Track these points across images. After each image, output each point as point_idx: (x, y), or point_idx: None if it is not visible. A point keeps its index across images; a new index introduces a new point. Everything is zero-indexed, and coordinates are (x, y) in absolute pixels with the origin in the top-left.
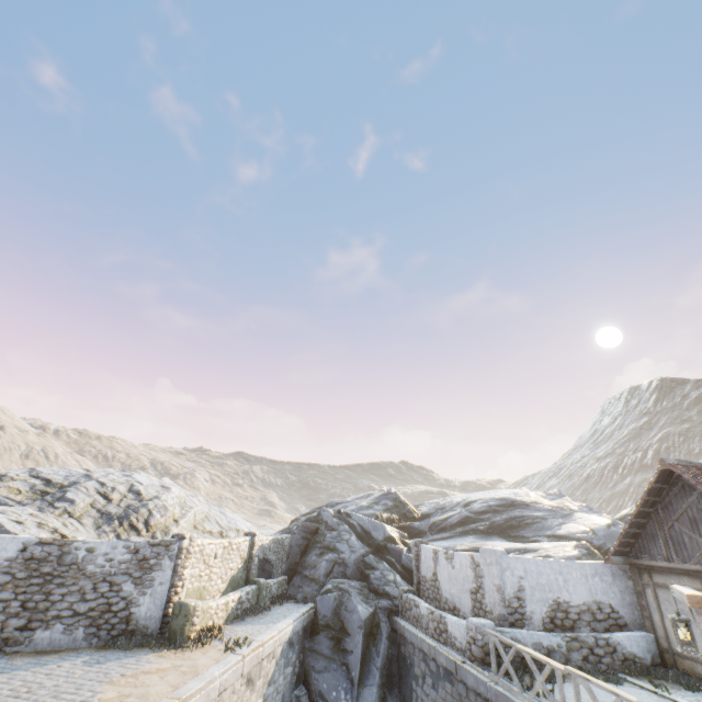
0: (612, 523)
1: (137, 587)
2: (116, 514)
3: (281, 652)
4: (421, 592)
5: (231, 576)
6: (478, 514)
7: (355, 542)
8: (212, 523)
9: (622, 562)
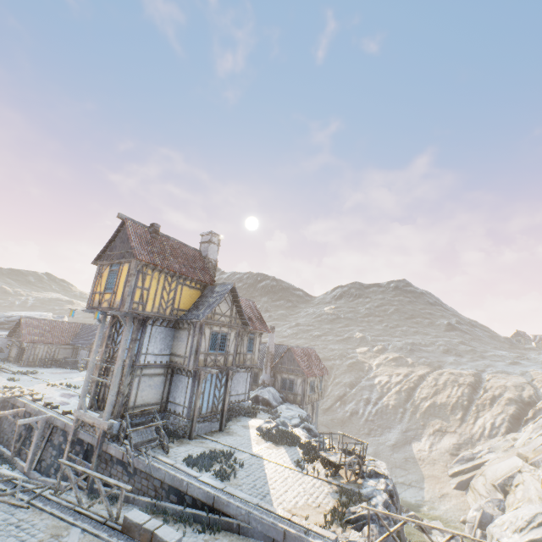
0: None
1: None
2: None
3: None
4: None
5: None
6: (10, 322)
7: None
8: None
9: (10, 338)
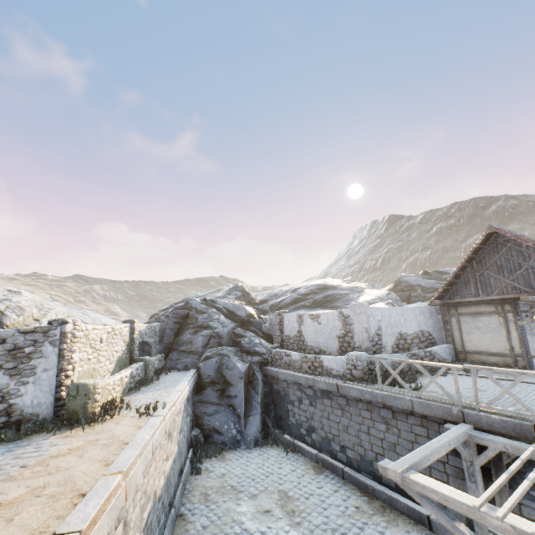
0: (389, 293)
1: (13, 378)
2: None
3: (184, 407)
4: (285, 347)
5: (118, 358)
6: (304, 296)
7: (225, 320)
8: None
9: (440, 303)
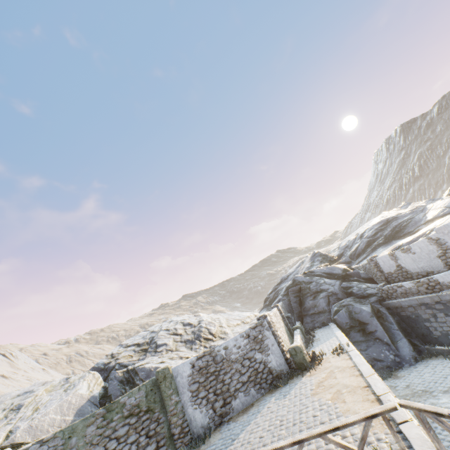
0: None
1: (262, 353)
2: (192, 338)
3: None
4: (391, 282)
5: (285, 330)
6: (373, 236)
7: (329, 281)
8: (233, 321)
9: None
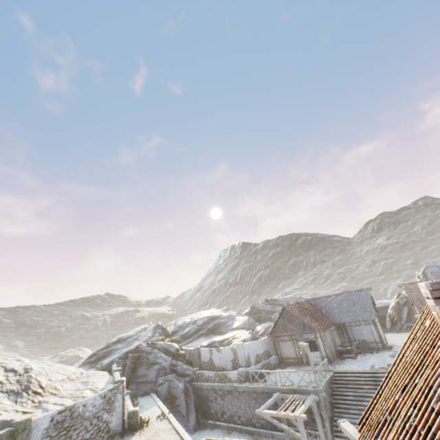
0: (249, 318)
1: (109, 413)
2: (19, 389)
3: None
4: (202, 368)
5: None
6: (202, 326)
7: (165, 356)
8: (57, 374)
9: (271, 336)
